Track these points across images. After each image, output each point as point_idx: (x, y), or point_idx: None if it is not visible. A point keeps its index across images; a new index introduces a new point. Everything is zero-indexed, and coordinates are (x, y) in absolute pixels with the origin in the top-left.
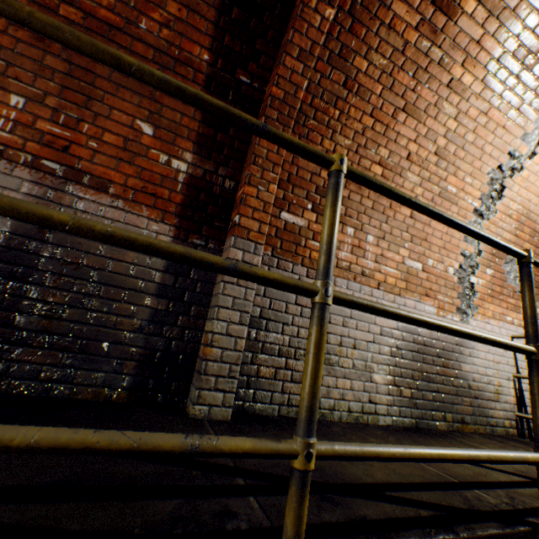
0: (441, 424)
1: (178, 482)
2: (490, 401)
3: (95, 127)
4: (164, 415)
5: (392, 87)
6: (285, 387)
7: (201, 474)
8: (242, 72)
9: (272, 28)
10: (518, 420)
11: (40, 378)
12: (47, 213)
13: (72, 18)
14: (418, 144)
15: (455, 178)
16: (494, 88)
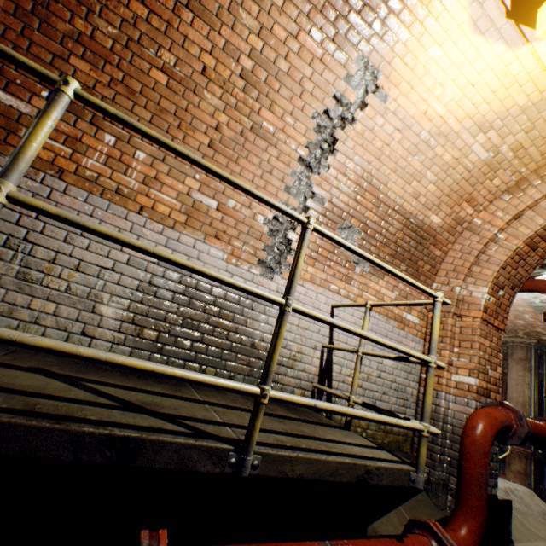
0: None
1: None
2: (281, 366)
3: None
4: None
5: None
6: None
7: None
8: None
9: None
10: (316, 392)
11: None
12: None
13: None
14: (216, 58)
15: (272, 115)
16: (298, 3)
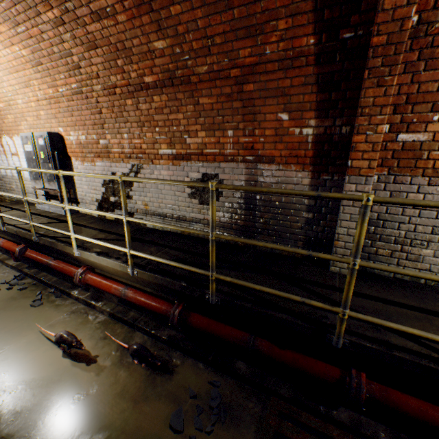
0: None
1: None
2: None
3: (260, 130)
4: (316, 268)
5: None
6: (399, 262)
7: (321, 301)
8: (344, 30)
9: None
10: None
11: None
12: (257, 244)
13: (236, 75)
14: None
15: None
16: None
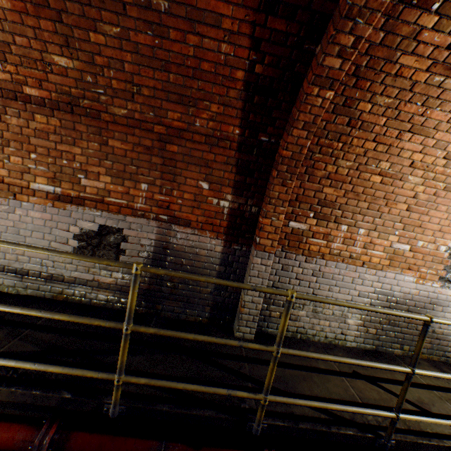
0: (397, 351)
1: (228, 382)
2: None
3: (179, 191)
4: (223, 334)
5: (398, 116)
6: None
7: (236, 378)
8: (262, 134)
9: (284, 101)
10: None
11: (174, 312)
12: (187, 337)
13: (160, 132)
14: (423, 153)
15: None
16: None
